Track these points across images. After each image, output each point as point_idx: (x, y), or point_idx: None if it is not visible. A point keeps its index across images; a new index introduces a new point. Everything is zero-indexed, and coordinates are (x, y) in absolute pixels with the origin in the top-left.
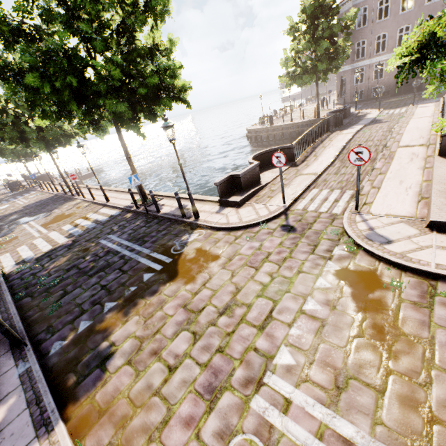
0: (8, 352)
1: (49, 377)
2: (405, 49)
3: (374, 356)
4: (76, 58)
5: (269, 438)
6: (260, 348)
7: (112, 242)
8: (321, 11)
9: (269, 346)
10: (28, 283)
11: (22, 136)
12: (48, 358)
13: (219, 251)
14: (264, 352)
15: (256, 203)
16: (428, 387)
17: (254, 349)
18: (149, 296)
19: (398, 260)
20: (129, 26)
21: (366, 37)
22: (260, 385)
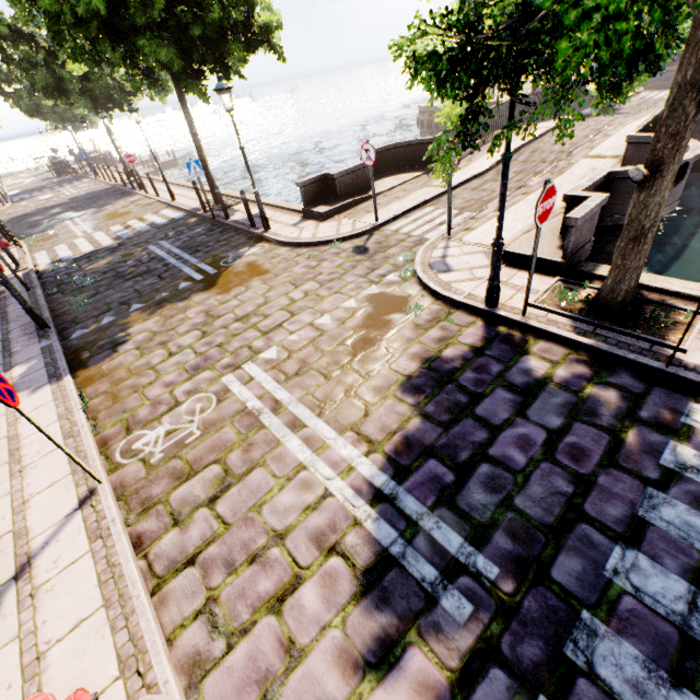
0: (33, 332)
1: (68, 353)
2: None
3: (344, 358)
4: None
5: (223, 396)
6: (255, 346)
7: (162, 248)
8: None
9: (263, 346)
10: (62, 281)
11: (60, 86)
12: (69, 341)
13: (271, 268)
14: (256, 349)
15: (345, 217)
16: (367, 378)
17: (249, 347)
18: (178, 302)
19: (437, 288)
20: None
21: None
22: (237, 368)
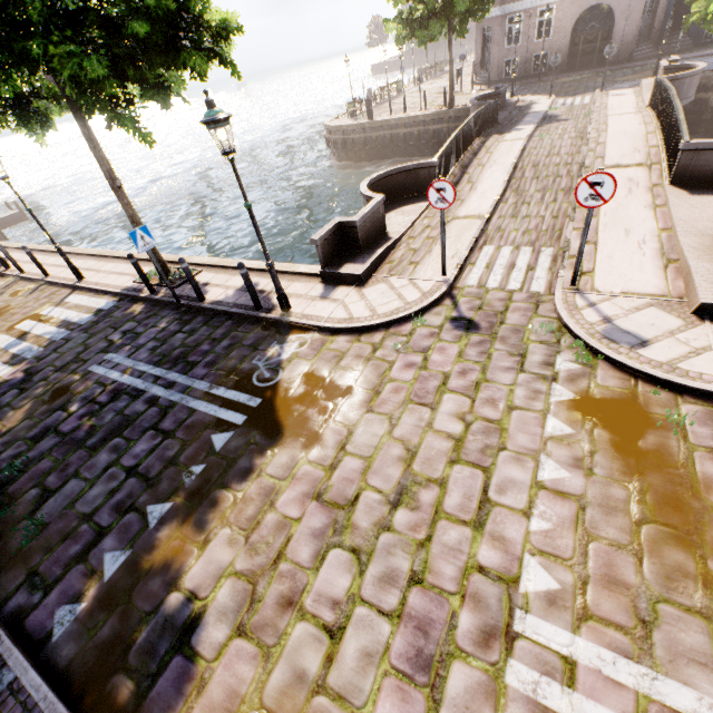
0: None
1: (69, 692)
2: None
3: (682, 555)
4: None
5: None
6: (489, 565)
7: (119, 369)
8: None
9: (503, 560)
10: None
11: None
12: (52, 649)
13: (351, 377)
14: (498, 572)
15: (391, 276)
16: None
17: (479, 569)
18: (238, 482)
19: (668, 376)
20: None
21: None
22: (511, 638)
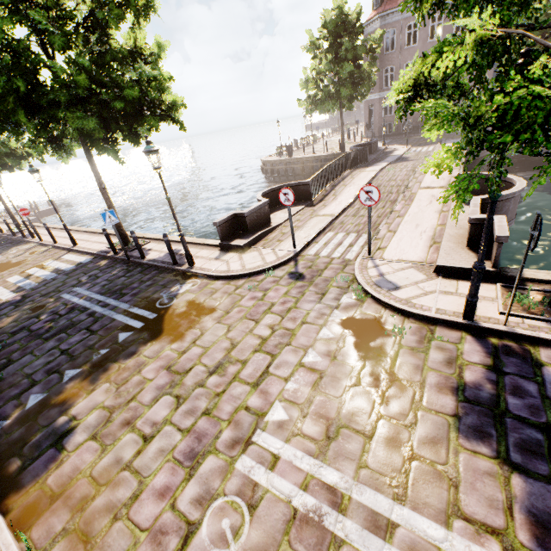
0: None
1: None
2: (403, 84)
3: (368, 403)
4: (24, 54)
5: (252, 497)
6: (253, 406)
7: (79, 296)
8: (344, 28)
9: (262, 403)
10: None
11: None
12: None
13: (216, 304)
14: (256, 410)
15: (263, 247)
16: (413, 427)
17: (246, 408)
18: (124, 359)
19: (402, 306)
20: (101, 21)
21: (395, 63)
22: (248, 444)
